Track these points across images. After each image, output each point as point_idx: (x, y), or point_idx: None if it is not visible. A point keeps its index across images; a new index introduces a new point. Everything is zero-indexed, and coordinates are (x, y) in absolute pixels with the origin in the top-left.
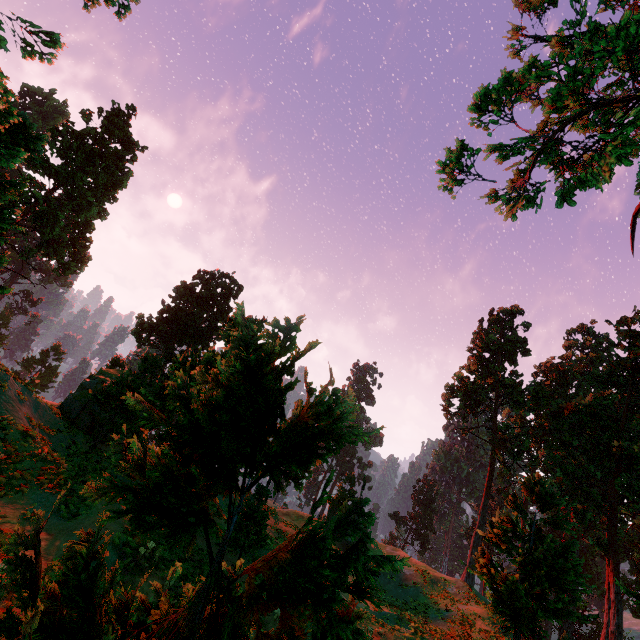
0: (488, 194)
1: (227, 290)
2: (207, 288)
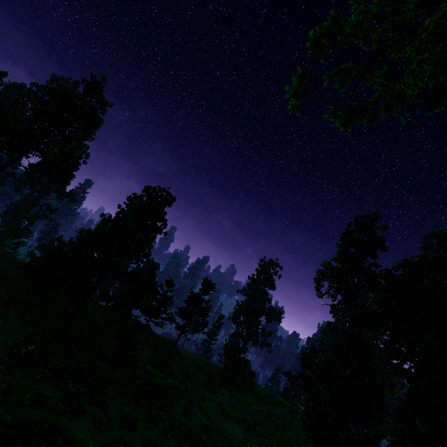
0: (329, 112)
1: (163, 200)
2: (151, 199)
